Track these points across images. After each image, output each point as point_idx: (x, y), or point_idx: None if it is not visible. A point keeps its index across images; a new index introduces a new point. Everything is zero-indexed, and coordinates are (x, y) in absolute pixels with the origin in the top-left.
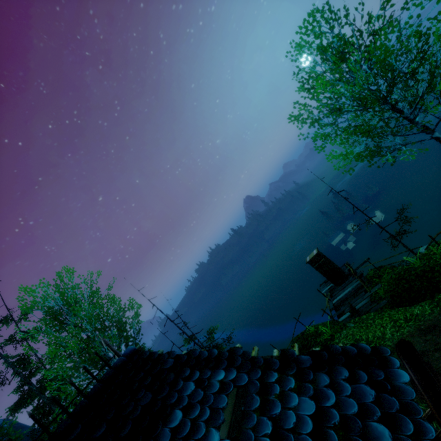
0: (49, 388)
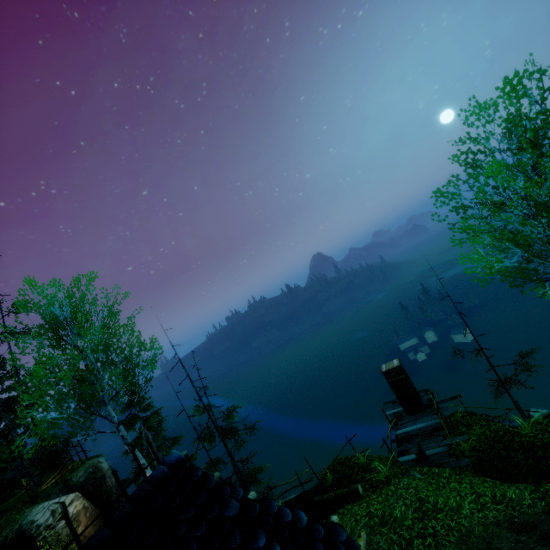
0: (19, 415)
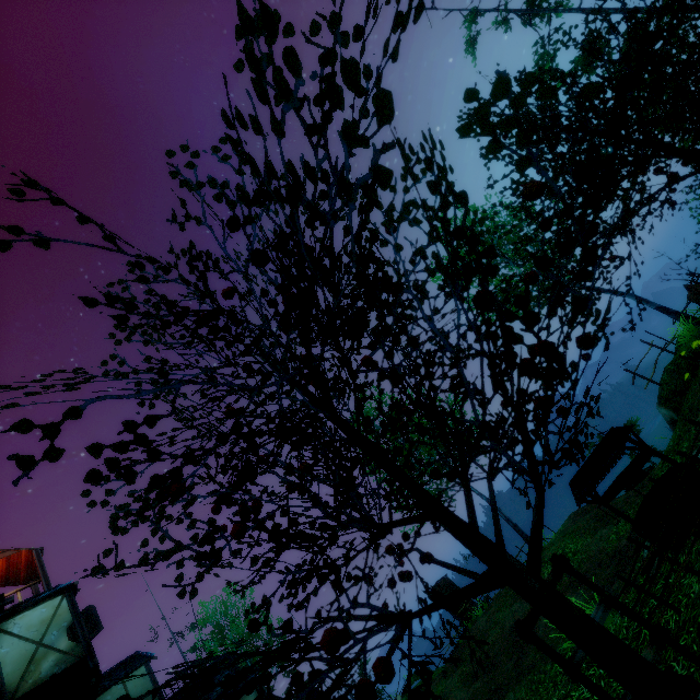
0: None
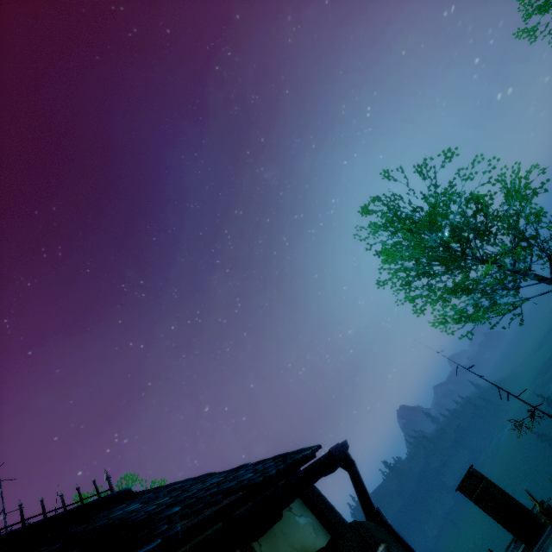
0: None
